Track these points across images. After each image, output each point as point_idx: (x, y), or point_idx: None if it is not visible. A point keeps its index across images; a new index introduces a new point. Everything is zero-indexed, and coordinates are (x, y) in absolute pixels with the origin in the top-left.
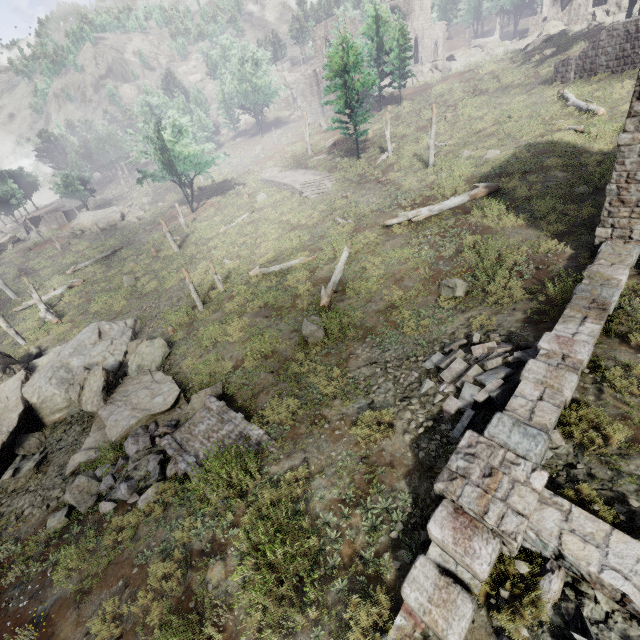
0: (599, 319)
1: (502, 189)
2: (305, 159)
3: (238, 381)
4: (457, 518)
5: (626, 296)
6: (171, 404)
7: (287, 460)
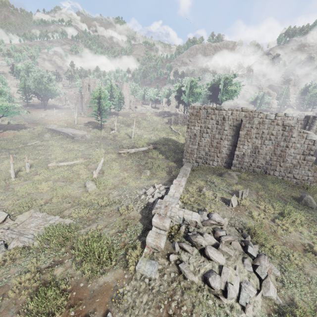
0: (185, 177)
1: (157, 148)
2: (73, 125)
3: (49, 208)
4: (159, 216)
5: (190, 174)
6: (2, 220)
7: (89, 226)
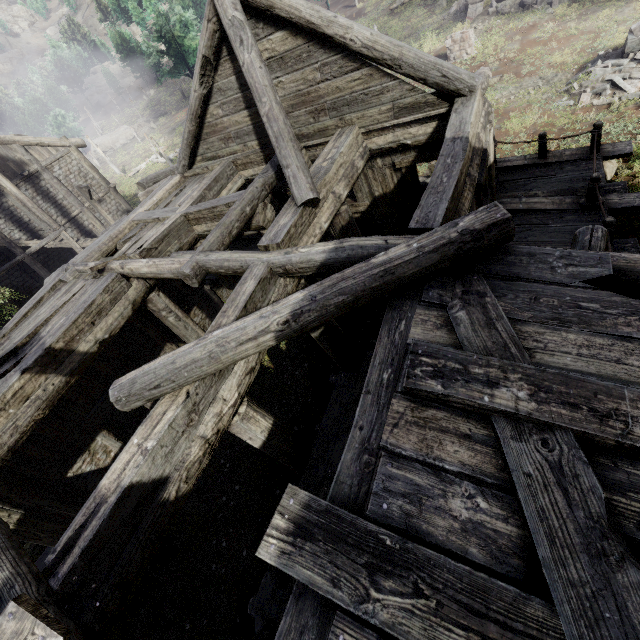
0: None
1: None
2: None
3: None
4: None
5: None
6: None
7: None
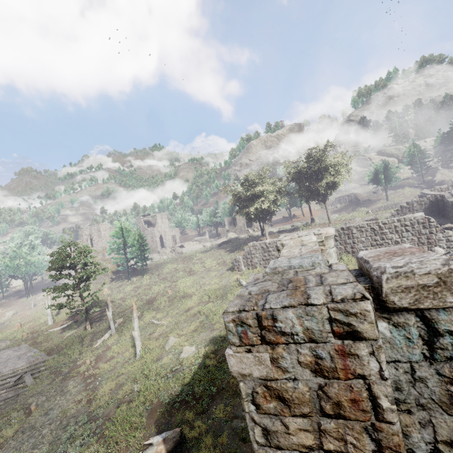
0: None
1: (186, 436)
2: (41, 330)
3: None
4: None
5: None
6: None
7: None
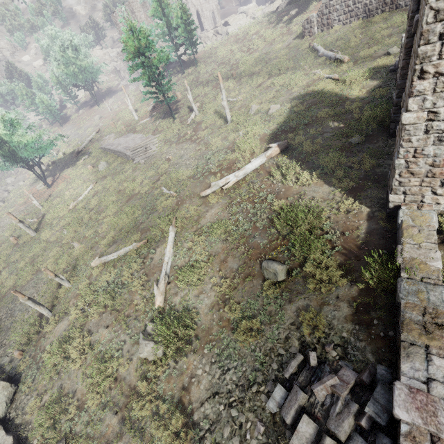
0: None
1: (291, 145)
2: (133, 124)
3: (83, 431)
4: None
5: None
6: None
7: None
